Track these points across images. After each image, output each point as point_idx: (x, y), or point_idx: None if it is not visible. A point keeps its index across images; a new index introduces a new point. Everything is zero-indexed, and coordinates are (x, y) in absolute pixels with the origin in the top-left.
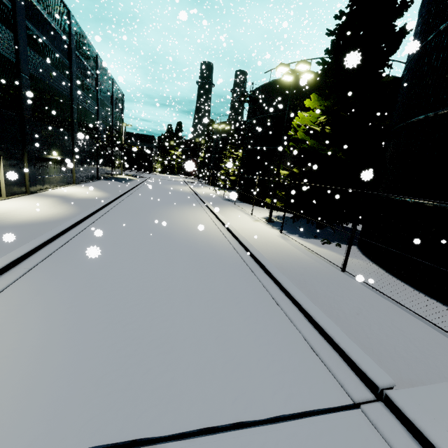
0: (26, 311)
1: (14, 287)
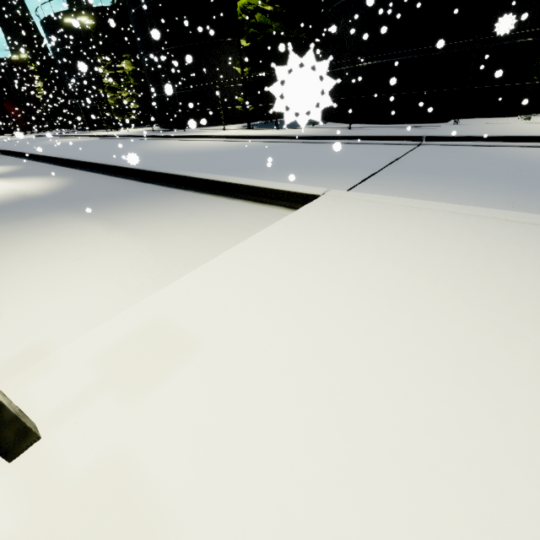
0: (270, 176)
1: None
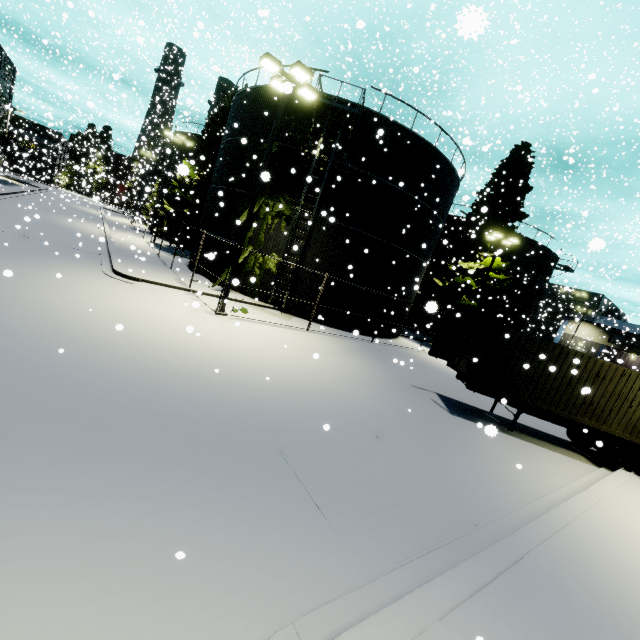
0: None
1: None
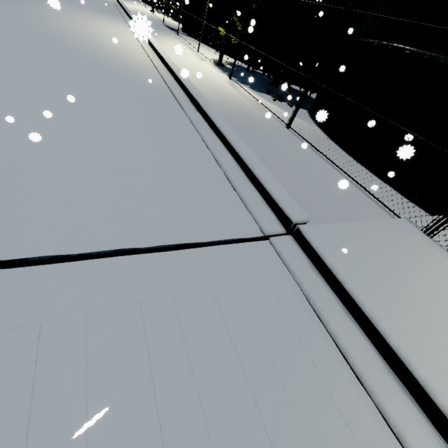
0: None
1: None
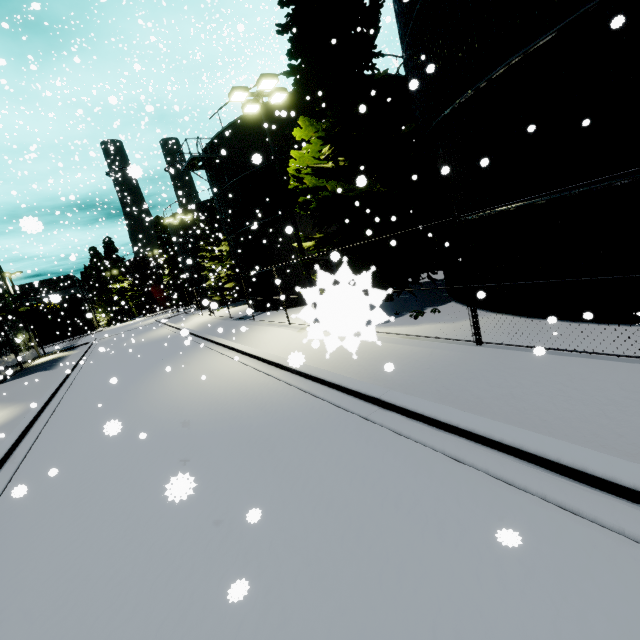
0: None
1: None
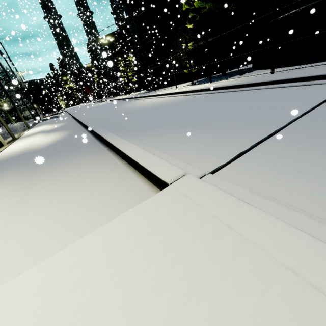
0: (166, 134)
1: (134, 138)
